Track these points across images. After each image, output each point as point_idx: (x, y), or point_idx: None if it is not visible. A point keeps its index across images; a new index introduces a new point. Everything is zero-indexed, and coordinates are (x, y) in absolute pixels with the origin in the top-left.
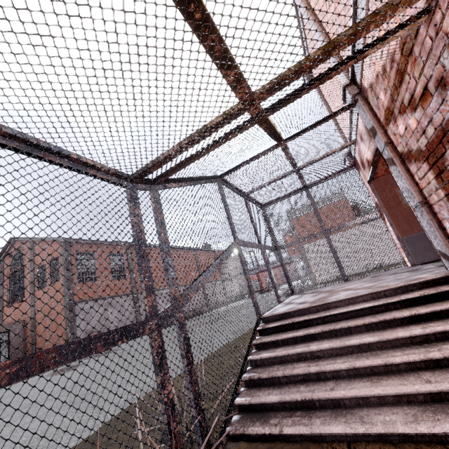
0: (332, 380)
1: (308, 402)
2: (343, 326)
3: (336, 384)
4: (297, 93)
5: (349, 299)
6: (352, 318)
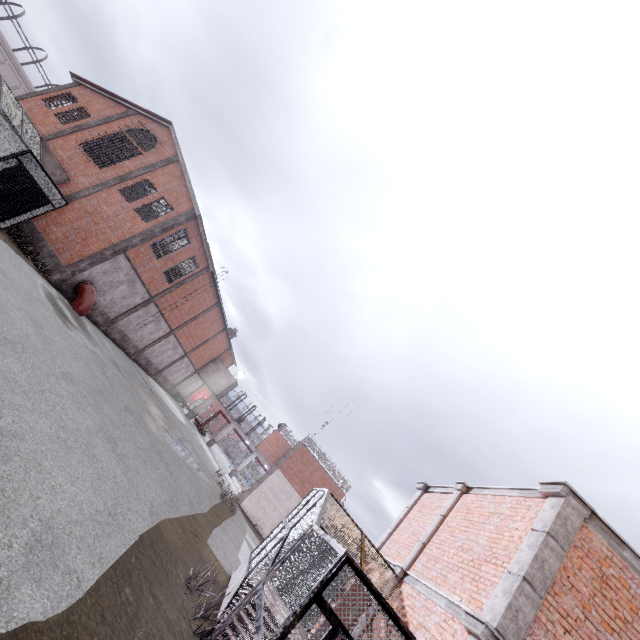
0: None
1: None
2: None
3: None
4: None
5: None
6: None
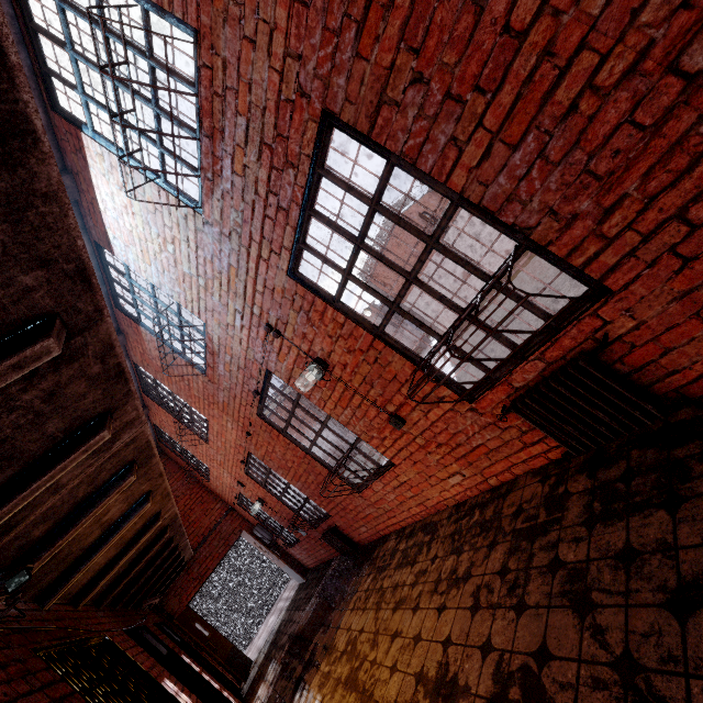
0: None
1: None
2: None
3: None
4: None
5: None
6: None
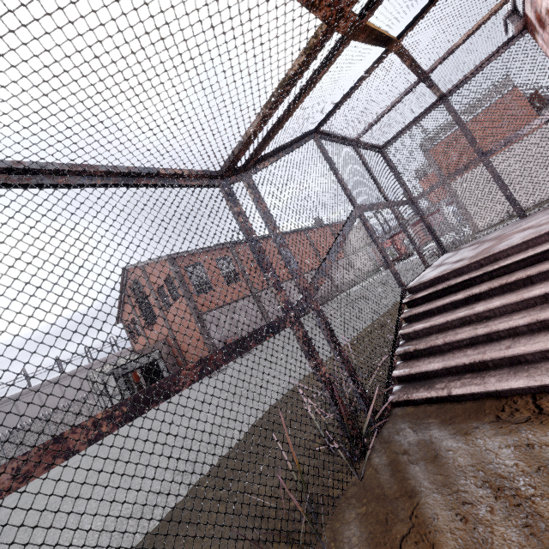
0: (507, 339)
1: (478, 364)
2: (519, 277)
3: (513, 342)
4: None
5: (527, 241)
6: (533, 265)
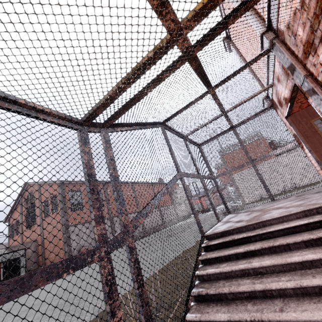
0: (279, 299)
1: None
2: (281, 243)
3: (284, 304)
4: (223, 23)
5: (283, 217)
6: (289, 235)
